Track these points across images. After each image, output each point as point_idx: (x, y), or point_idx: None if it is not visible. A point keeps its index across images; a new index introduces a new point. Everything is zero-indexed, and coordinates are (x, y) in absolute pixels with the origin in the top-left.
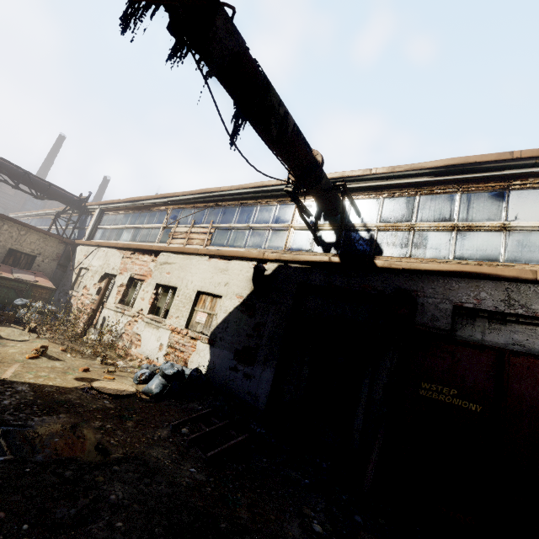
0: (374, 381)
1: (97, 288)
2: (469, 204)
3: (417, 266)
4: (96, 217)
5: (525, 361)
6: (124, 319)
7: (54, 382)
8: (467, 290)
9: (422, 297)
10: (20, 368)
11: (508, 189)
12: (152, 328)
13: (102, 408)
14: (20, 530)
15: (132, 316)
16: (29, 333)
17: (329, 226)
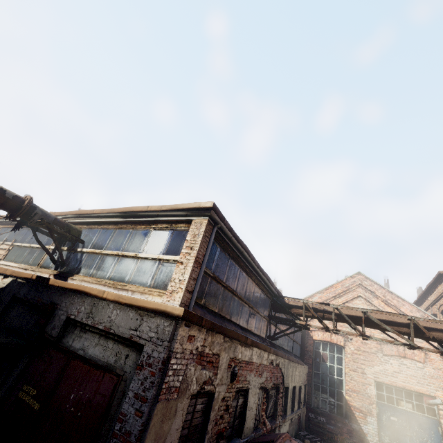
0: (5, 384)
1: None
2: (131, 239)
3: (64, 284)
4: None
5: (76, 364)
6: None
7: None
8: (79, 304)
9: (58, 309)
10: None
11: (149, 230)
12: None
13: None
14: None
15: None
16: None
17: (66, 249)
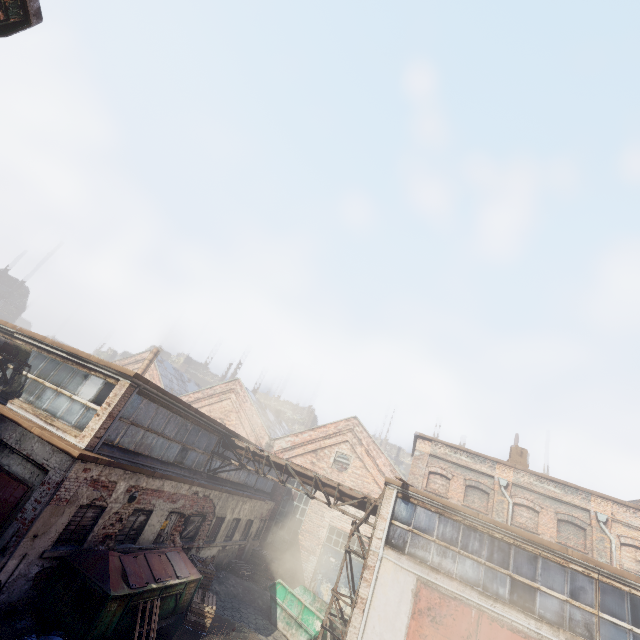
0: None
1: None
2: (72, 378)
3: (3, 411)
4: None
5: (1, 475)
6: None
7: None
8: (12, 431)
9: None
10: None
11: (89, 375)
12: None
13: None
14: None
15: None
16: None
17: (12, 368)
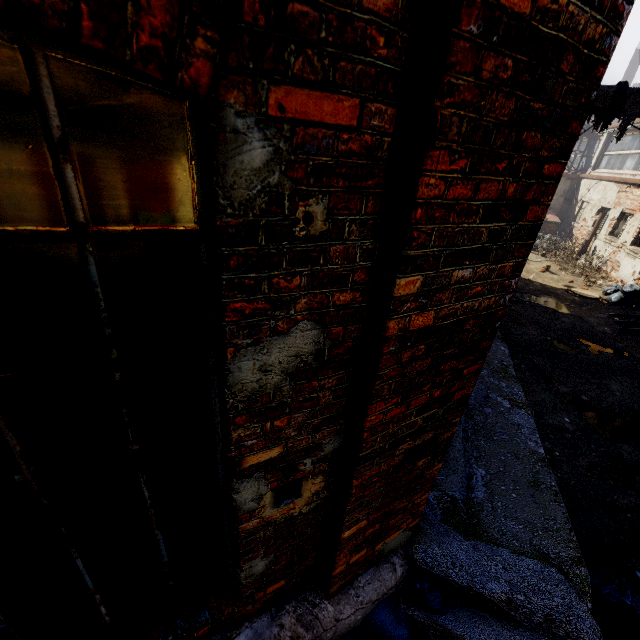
0: None
1: (593, 221)
2: None
3: None
4: (602, 144)
5: None
6: (609, 249)
7: (551, 285)
8: None
9: None
10: (535, 276)
11: None
12: (630, 258)
13: (572, 299)
14: (535, 314)
15: (616, 247)
16: (541, 258)
17: None
